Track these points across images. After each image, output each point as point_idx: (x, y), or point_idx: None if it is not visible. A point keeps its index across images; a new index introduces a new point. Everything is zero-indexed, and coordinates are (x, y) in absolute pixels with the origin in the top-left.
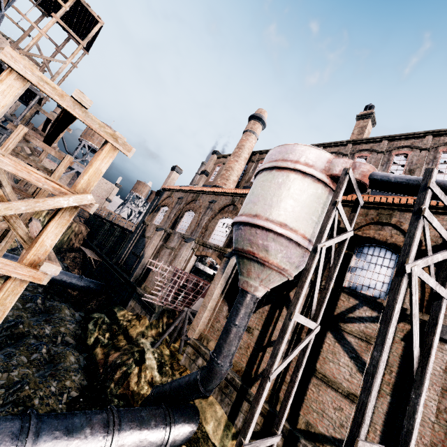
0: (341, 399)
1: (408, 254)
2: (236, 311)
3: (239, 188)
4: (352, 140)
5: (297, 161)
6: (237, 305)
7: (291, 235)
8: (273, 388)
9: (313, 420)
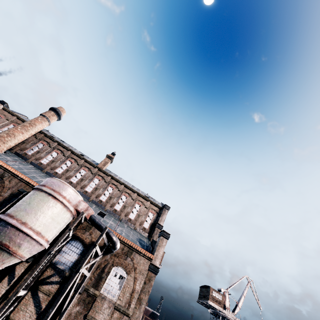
0: None
1: (84, 263)
2: None
3: (11, 152)
4: (99, 167)
5: (65, 197)
6: None
7: (40, 240)
8: None
9: None
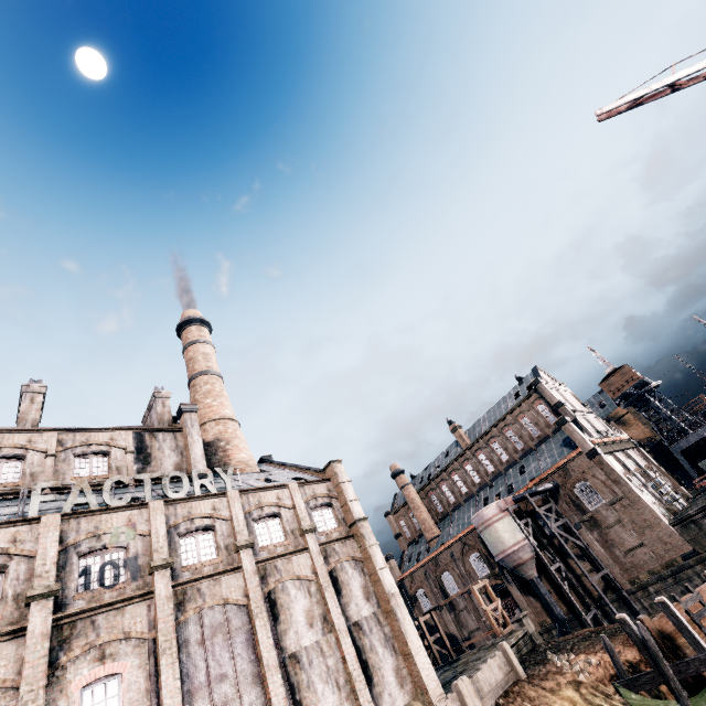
0: (592, 575)
1: (548, 525)
2: (539, 590)
3: (439, 524)
4: (465, 449)
5: (490, 517)
6: (536, 587)
7: (520, 545)
8: (580, 600)
9: (597, 592)
